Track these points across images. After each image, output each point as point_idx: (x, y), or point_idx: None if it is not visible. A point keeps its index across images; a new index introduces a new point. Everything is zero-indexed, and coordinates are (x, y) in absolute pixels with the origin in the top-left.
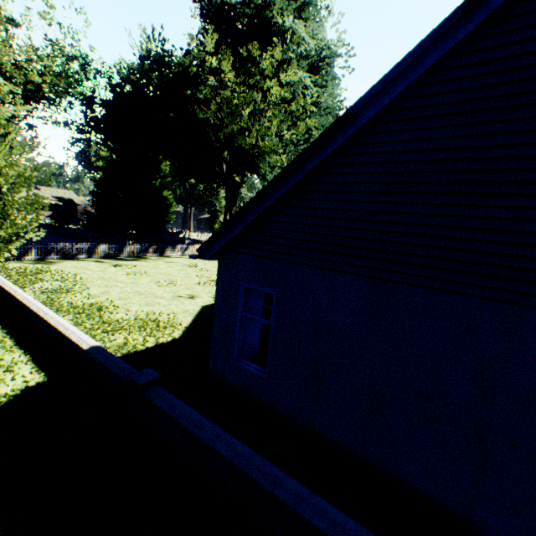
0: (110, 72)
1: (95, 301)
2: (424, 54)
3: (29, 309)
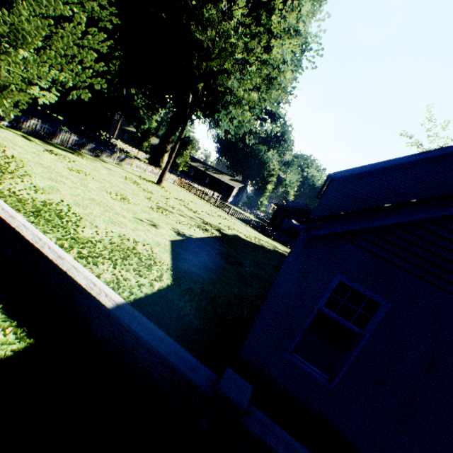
0: None
1: (46, 198)
2: None
3: None
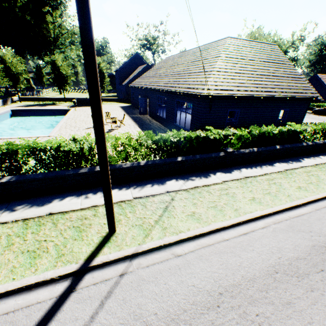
0: None
1: None
2: (142, 69)
3: None
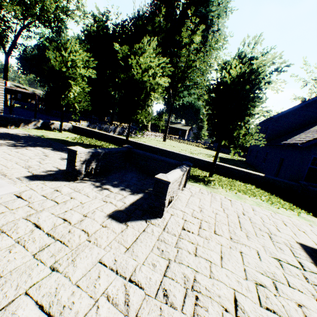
0: (94, 15)
1: None
2: None
3: (200, 160)
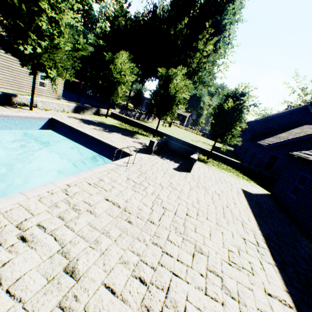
0: (120, 3)
1: None
2: None
3: (201, 149)
